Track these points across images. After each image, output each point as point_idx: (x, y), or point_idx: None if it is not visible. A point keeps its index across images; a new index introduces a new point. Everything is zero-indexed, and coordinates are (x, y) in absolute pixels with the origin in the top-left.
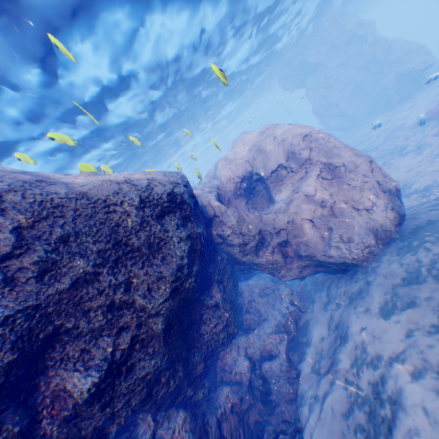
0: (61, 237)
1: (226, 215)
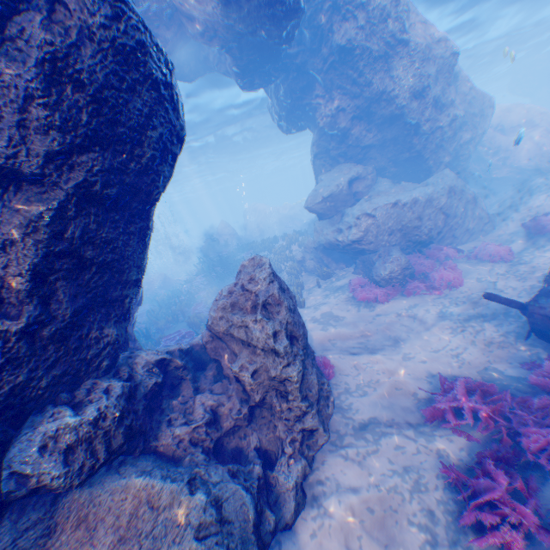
0: (473, 98)
1: (487, 133)
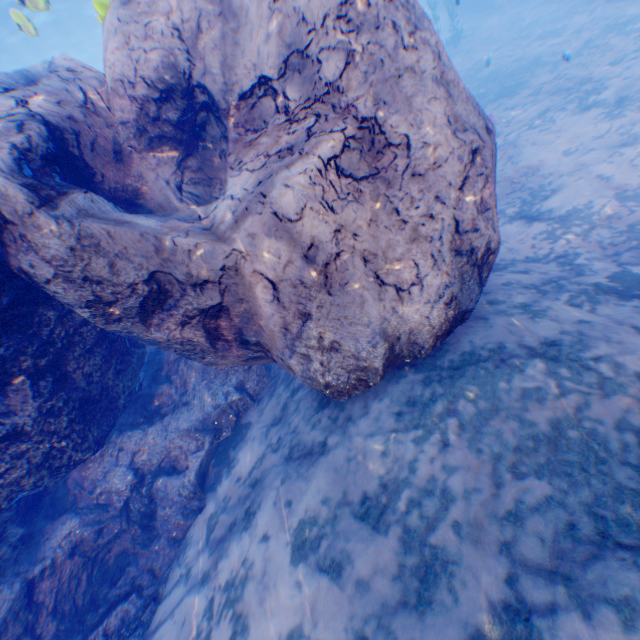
0: None
1: (37, 228)
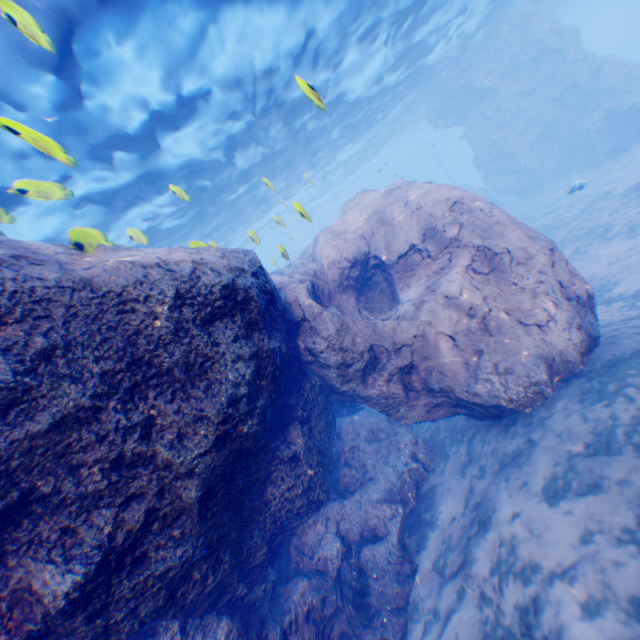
0: (42, 350)
1: (321, 319)
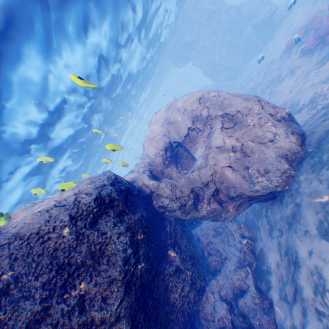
0: (0, 291)
1: (160, 187)
